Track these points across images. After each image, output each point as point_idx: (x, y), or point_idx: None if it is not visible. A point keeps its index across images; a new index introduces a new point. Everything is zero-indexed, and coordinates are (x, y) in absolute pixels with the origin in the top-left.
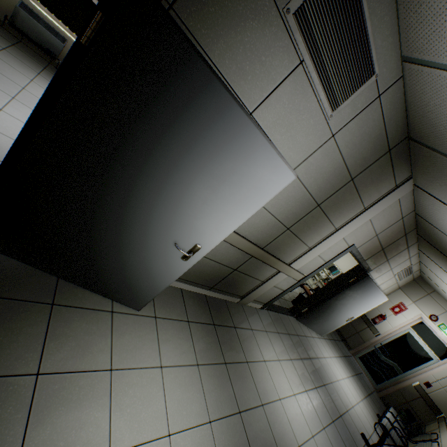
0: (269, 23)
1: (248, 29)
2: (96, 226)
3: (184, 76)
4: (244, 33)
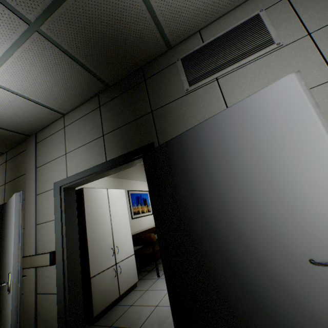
0: (187, 101)
1: (184, 113)
2: (229, 301)
3: (172, 152)
4: (184, 115)
